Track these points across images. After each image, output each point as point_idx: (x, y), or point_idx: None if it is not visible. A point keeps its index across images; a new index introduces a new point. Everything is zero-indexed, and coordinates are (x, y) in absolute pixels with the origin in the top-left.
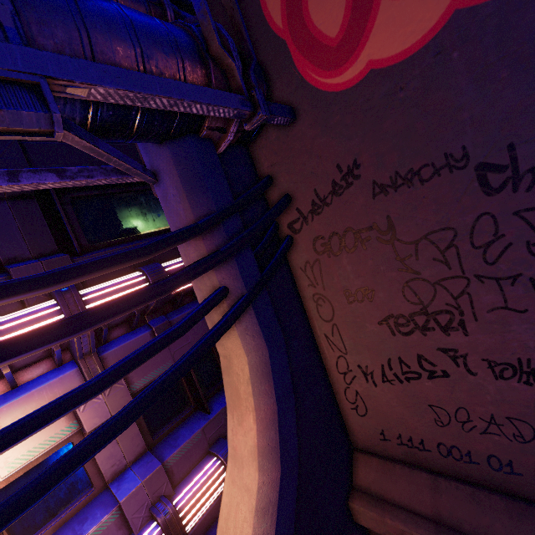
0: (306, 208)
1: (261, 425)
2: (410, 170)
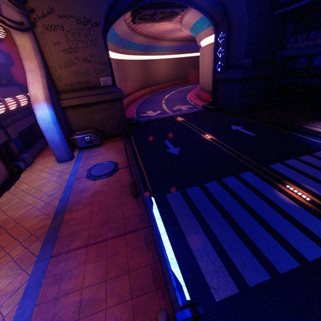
0: (40, 15)
1: (38, 61)
2: (65, 15)
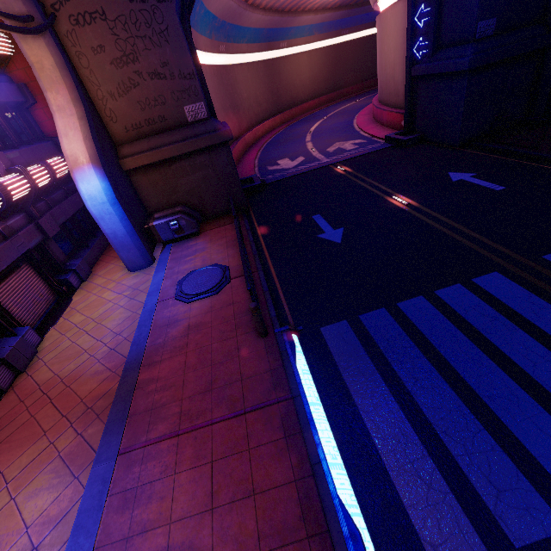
0: None
1: (69, 89)
2: None
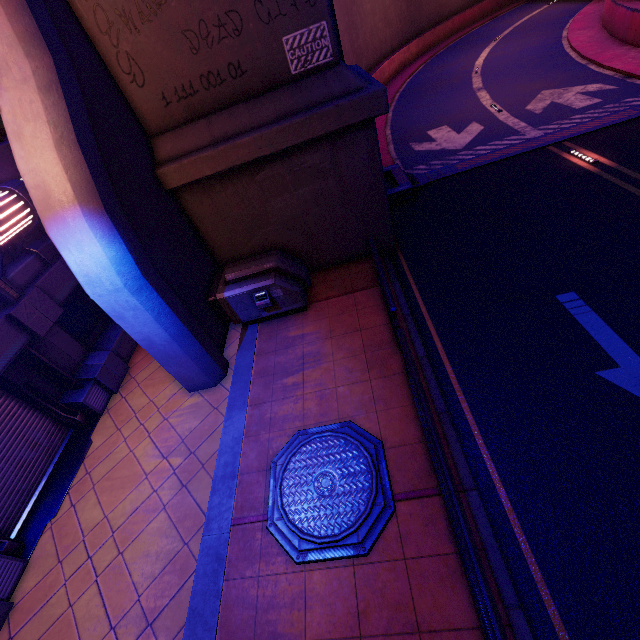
0: None
1: (8, 8)
2: None
